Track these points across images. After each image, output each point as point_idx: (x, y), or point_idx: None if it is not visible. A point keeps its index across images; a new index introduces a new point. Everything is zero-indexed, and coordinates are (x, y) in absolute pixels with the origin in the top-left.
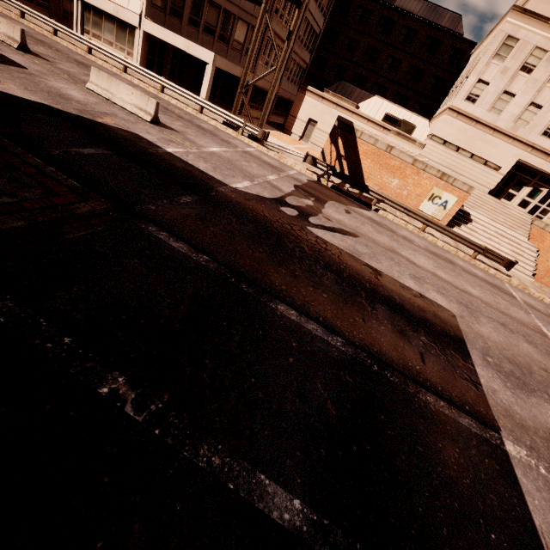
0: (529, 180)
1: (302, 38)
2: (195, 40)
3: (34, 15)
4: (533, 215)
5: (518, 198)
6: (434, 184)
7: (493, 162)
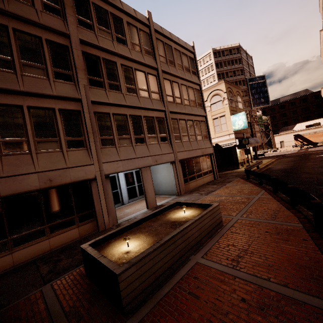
0: None
1: None
2: None
3: None
4: None
5: None
6: None
7: None
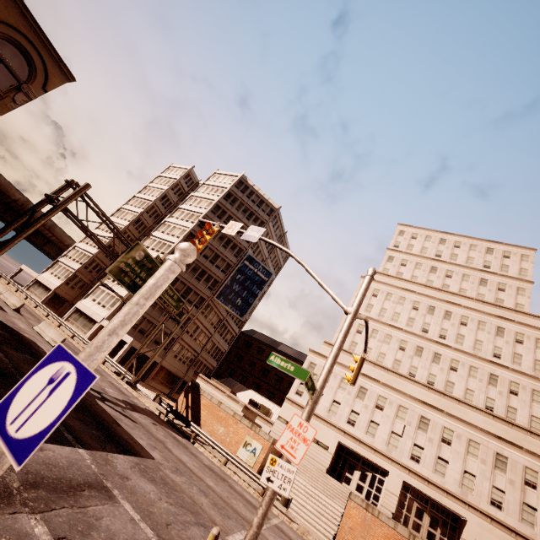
0: (356, 463)
1: (210, 351)
2: (131, 334)
3: (43, 307)
4: (369, 501)
5: (354, 482)
6: (247, 432)
7: (322, 442)
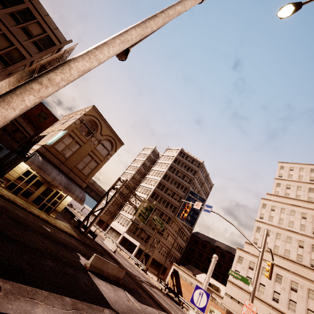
0: None
1: (176, 247)
2: (137, 240)
3: (98, 227)
4: None
5: None
6: (210, 303)
7: (258, 313)
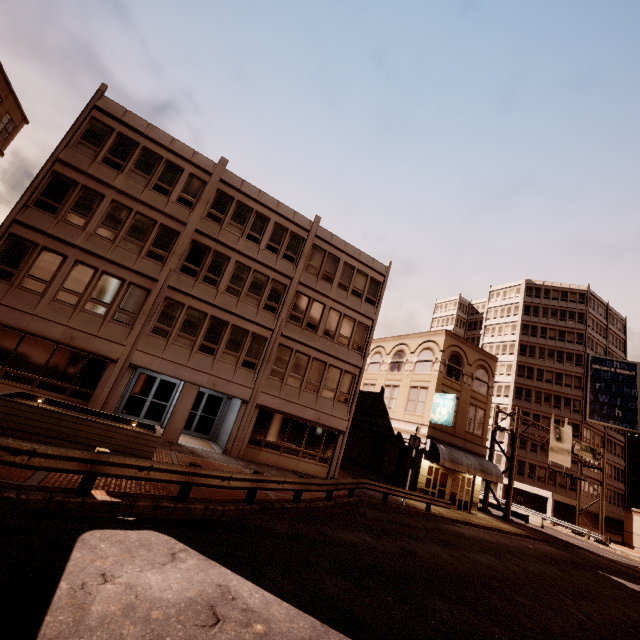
0: None
1: (609, 474)
2: (533, 485)
3: None
4: None
5: None
6: None
7: None
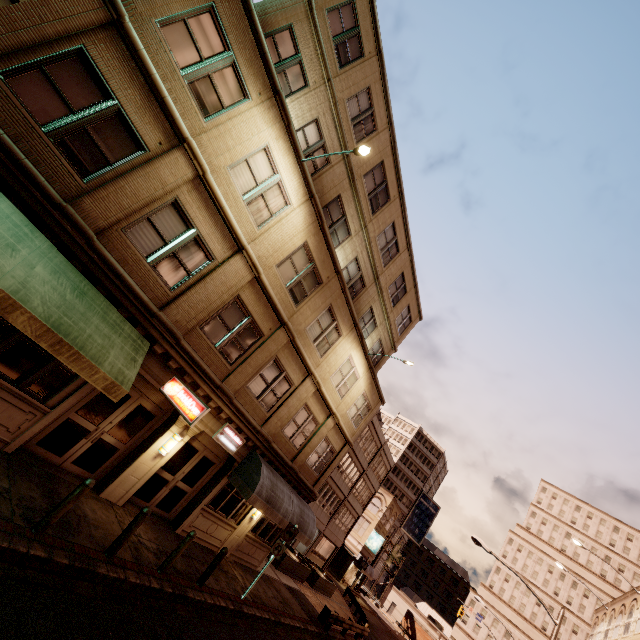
0: None
1: None
2: None
3: None
4: None
5: None
6: None
7: None
